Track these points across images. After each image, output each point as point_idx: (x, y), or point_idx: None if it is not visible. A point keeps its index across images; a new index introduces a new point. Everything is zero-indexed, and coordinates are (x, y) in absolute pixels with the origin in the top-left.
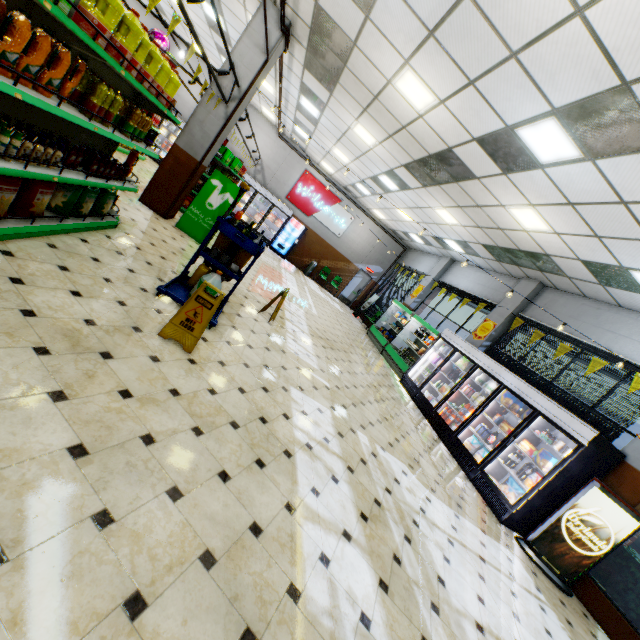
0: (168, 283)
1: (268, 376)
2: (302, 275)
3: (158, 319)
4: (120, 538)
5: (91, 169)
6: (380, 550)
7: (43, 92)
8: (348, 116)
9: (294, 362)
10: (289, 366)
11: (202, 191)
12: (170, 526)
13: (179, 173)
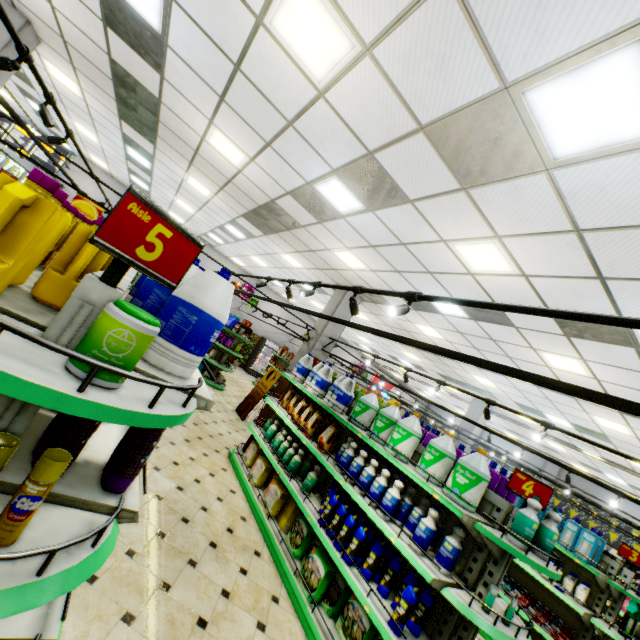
0: None
1: None
2: None
3: None
4: None
5: None
6: None
7: None
8: None
9: None
10: None
11: None
12: None
13: None
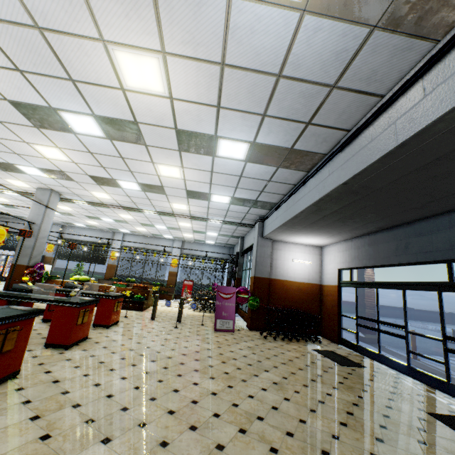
0: None
1: None
2: None
3: None
4: None
5: None
6: None
7: None
8: None
9: None
10: None
11: None
12: None
13: None
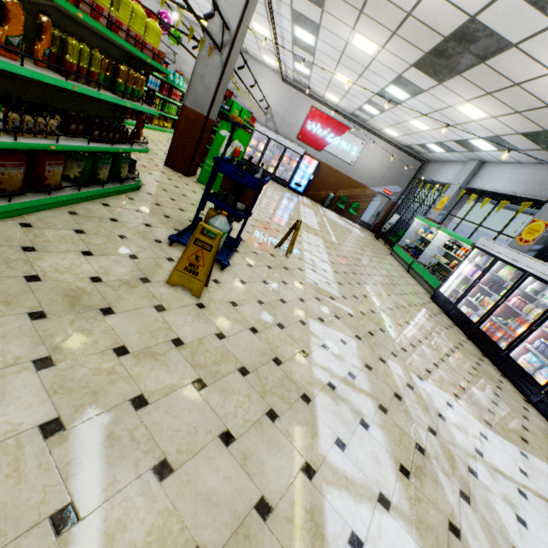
0: (180, 231)
1: (284, 311)
2: (320, 208)
3: (169, 267)
4: (82, 545)
5: (93, 135)
6: (430, 518)
7: (6, 54)
8: (344, 28)
9: (313, 292)
10: (307, 297)
11: (214, 144)
12: (151, 517)
13: (191, 132)
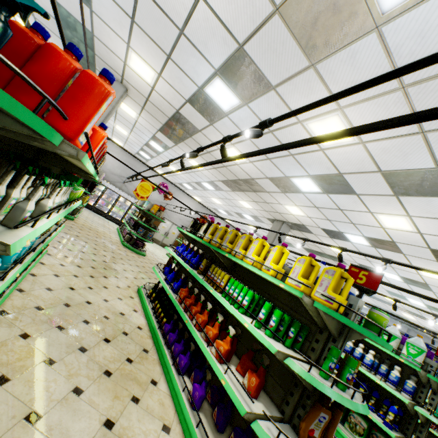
0: None
1: None
2: None
3: None
4: None
5: None
6: None
7: None
8: None
9: None
10: None
11: None
12: None
13: None
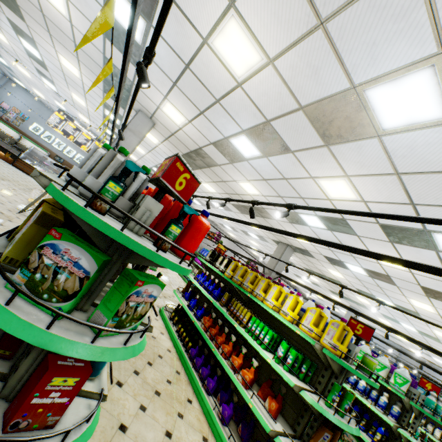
0: None
1: None
2: None
3: None
4: None
5: None
6: None
7: None
8: None
9: None
10: None
11: None
12: None
13: None
